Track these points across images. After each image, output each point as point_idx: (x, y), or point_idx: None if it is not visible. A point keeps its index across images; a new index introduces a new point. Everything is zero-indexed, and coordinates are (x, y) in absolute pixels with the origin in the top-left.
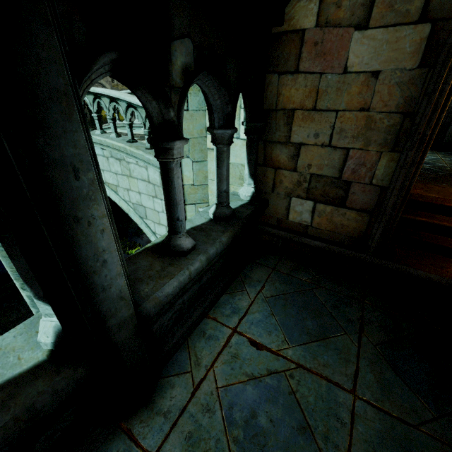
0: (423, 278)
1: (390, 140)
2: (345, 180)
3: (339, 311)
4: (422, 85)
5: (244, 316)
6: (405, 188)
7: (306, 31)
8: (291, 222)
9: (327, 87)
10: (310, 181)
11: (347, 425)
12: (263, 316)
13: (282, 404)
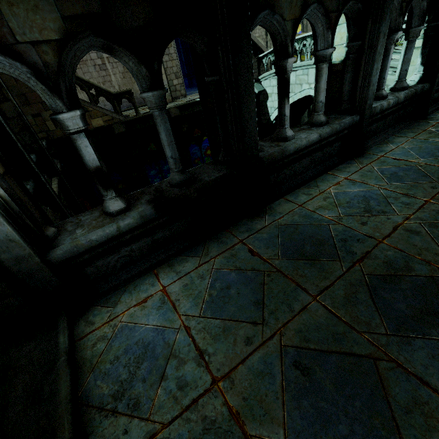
0: None
1: None
2: None
3: None
4: None
5: None
6: None
7: None
8: None
9: None
10: None
11: None
12: None
13: None
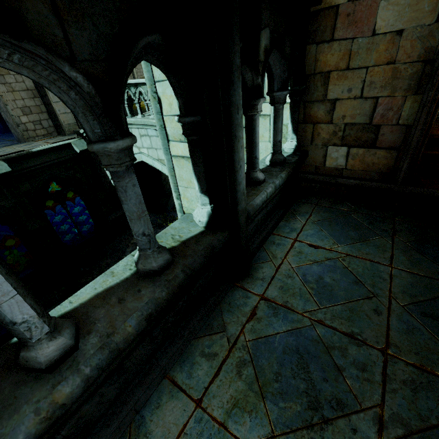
0: None
1: (413, 85)
2: (375, 124)
3: (374, 226)
4: None
5: (300, 232)
6: (428, 123)
7: (339, 6)
8: (327, 168)
9: (358, 49)
10: (344, 130)
11: (387, 280)
12: (314, 231)
13: (340, 272)
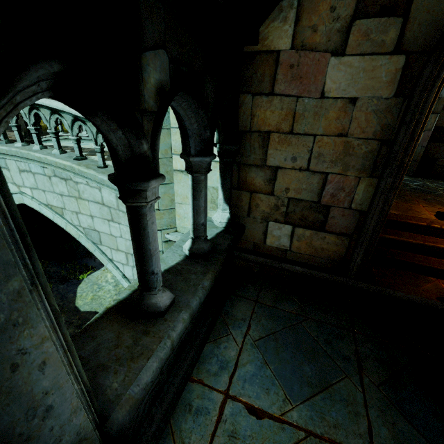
0: (403, 299)
1: (368, 165)
2: (324, 204)
3: (333, 348)
4: (398, 114)
5: (234, 372)
6: (385, 213)
7: (281, 52)
8: (269, 246)
9: (304, 111)
10: (288, 205)
11: None
12: (255, 367)
13: None
